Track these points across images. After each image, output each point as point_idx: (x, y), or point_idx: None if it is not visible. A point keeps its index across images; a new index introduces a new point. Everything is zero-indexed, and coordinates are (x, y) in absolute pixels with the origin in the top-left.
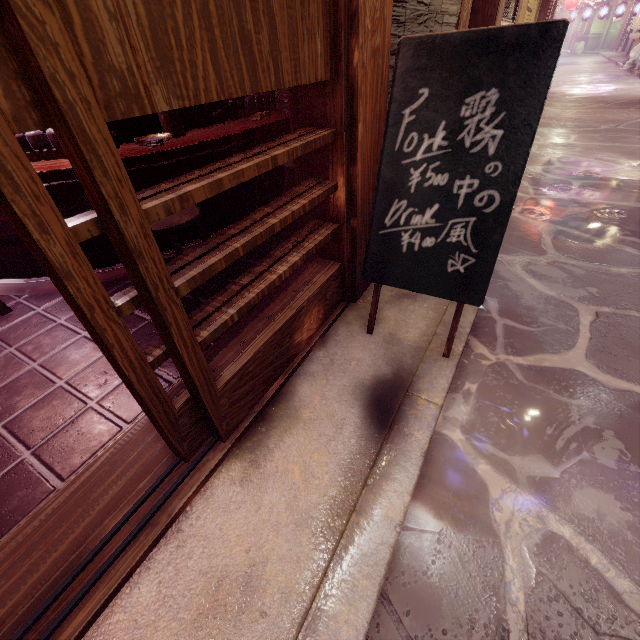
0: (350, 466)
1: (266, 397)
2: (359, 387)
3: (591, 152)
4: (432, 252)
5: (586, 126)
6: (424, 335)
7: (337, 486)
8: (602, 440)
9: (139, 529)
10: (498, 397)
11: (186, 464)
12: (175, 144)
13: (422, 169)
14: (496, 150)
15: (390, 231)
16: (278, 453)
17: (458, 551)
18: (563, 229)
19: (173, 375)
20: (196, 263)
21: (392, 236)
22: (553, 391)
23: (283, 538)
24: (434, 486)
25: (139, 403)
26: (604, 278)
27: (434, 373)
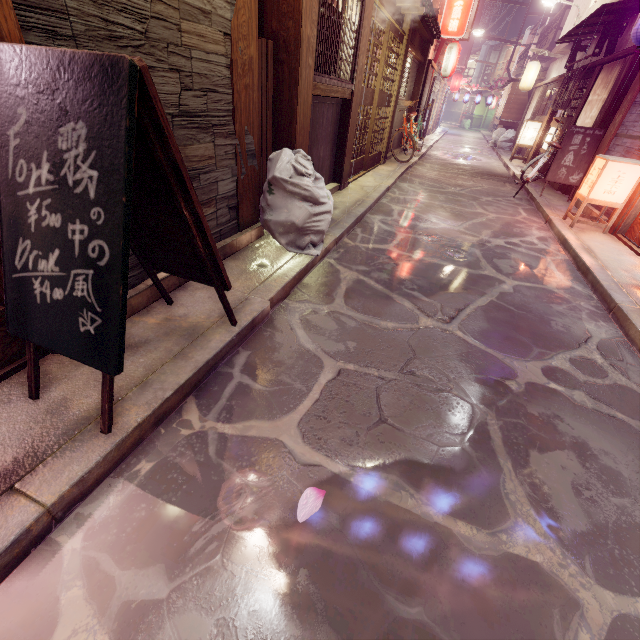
0: None
1: None
2: None
3: (429, 209)
4: (64, 306)
5: (438, 187)
6: None
7: None
8: (250, 535)
9: None
10: (168, 480)
11: None
12: None
13: (37, 205)
14: (96, 194)
15: (22, 275)
16: None
17: None
18: (363, 279)
19: None
20: None
21: (25, 282)
22: (237, 469)
23: None
24: None
25: None
26: (369, 332)
27: (76, 456)
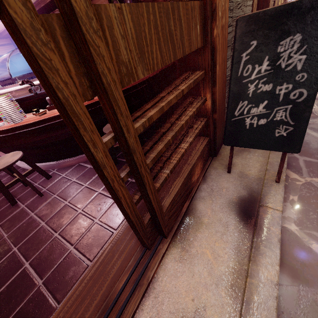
0: (238, 249)
1: (182, 212)
2: (231, 203)
3: None
4: (265, 126)
5: None
6: (260, 171)
7: (233, 261)
8: None
9: (134, 288)
10: (312, 203)
11: (149, 251)
12: None
13: (255, 83)
14: (302, 67)
15: (238, 118)
16: (195, 243)
17: (314, 298)
18: None
19: None
20: (152, 150)
21: (239, 121)
22: None
23: (211, 292)
24: (287, 258)
25: (129, 223)
26: None
27: (272, 192)
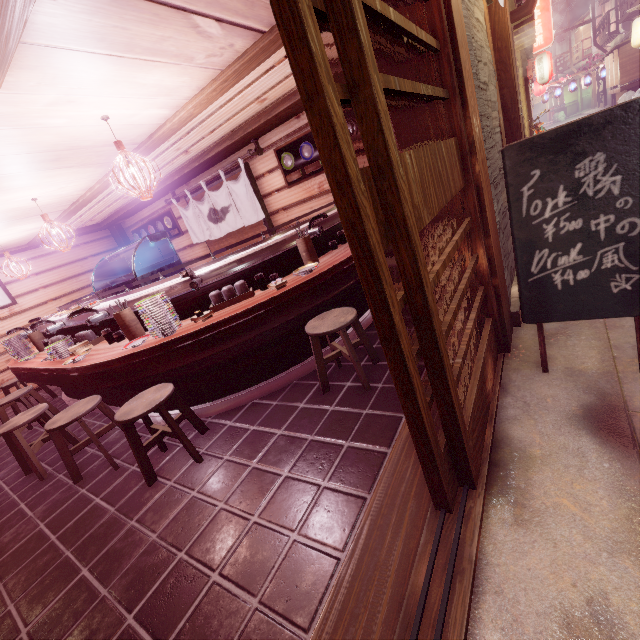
0: (622, 488)
1: (487, 444)
2: (572, 418)
3: None
4: (589, 281)
5: None
6: (603, 361)
7: (623, 508)
8: None
9: (451, 577)
10: None
11: (452, 514)
12: (317, 269)
13: (554, 222)
14: (620, 190)
15: (539, 276)
16: (534, 491)
17: None
18: None
19: (381, 447)
20: None
21: (542, 280)
22: None
23: (603, 566)
24: None
25: (418, 448)
26: None
27: None
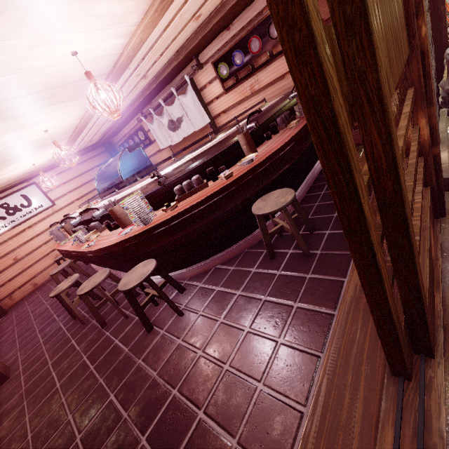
0: None
1: (438, 311)
2: None
3: None
4: None
5: None
6: None
7: None
8: None
9: None
10: None
11: (411, 383)
12: (257, 158)
13: None
14: None
15: None
16: None
17: None
18: None
19: (327, 308)
20: None
21: None
22: None
23: None
24: None
25: (379, 329)
26: None
27: None
